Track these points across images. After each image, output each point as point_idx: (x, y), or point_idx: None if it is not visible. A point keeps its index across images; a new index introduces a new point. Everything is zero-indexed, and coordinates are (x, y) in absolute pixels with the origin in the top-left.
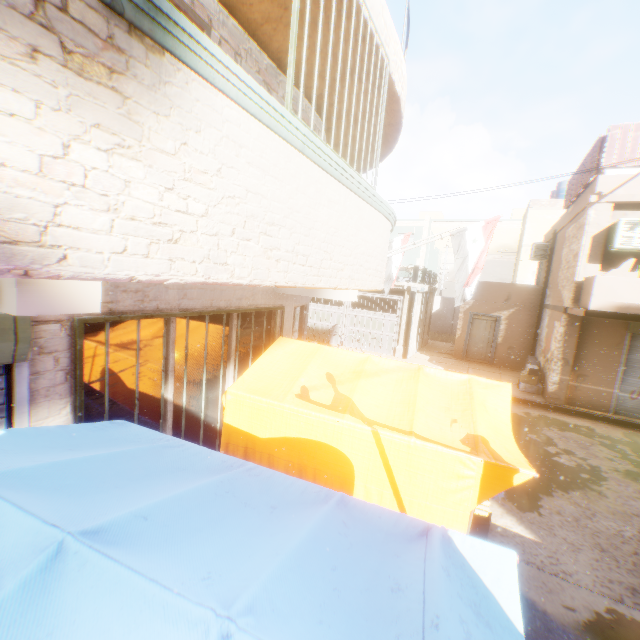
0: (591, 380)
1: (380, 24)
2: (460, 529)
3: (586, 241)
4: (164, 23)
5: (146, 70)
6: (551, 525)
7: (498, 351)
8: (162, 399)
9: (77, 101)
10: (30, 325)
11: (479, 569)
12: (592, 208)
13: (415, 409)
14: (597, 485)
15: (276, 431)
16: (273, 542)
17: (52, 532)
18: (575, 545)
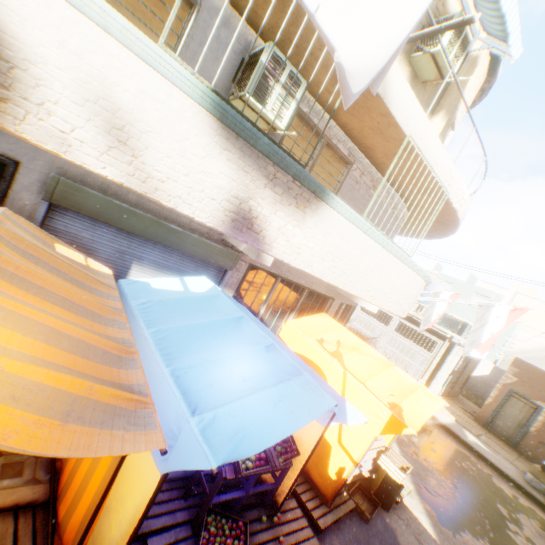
0: None
1: (446, 177)
2: (365, 444)
3: None
4: (325, 195)
5: (314, 206)
6: (457, 544)
7: (525, 438)
8: (259, 311)
9: (293, 214)
10: (239, 260)
11: (348, 411)
12: None
13: (373, 377)
14: None
15: (300, 350)
16: None
17: (242, 313)
18: None
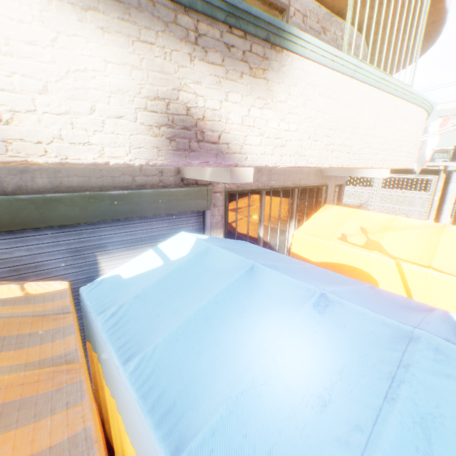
0: None
1: None
2: None
3: None
4: (285, 36)
5: (276, 63)
6: None
7: None
8: (258, 235)
9: (252, 89)
10: (211, 193)
11: None
12: None
13: (434, 253)
14: None
15: (324, 258)
16: (334, 287)
17: (249, 261)
18: None
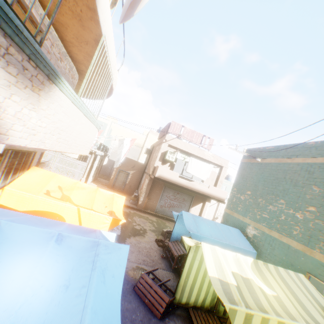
0: (152, 200)
1: (113, 69)
2: None
3: (160, 154)
4: (58, 78)
5: (48, 88)
6: None
7: (126, 187)
8: None
9: (30, 97)
10: None
11: (107, 237)
12: (163, 144)
13: (94, 202)
14: (144, 234)
15: (31, 208)
16: (56, 228)
17: None
18: (133, 251)
